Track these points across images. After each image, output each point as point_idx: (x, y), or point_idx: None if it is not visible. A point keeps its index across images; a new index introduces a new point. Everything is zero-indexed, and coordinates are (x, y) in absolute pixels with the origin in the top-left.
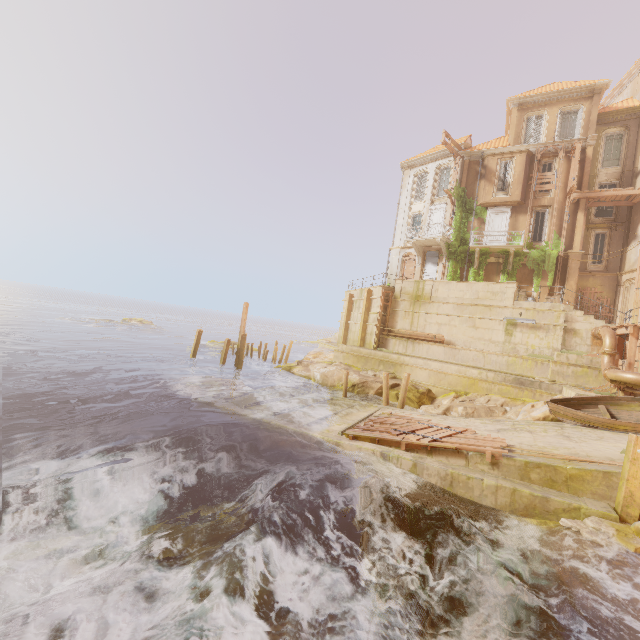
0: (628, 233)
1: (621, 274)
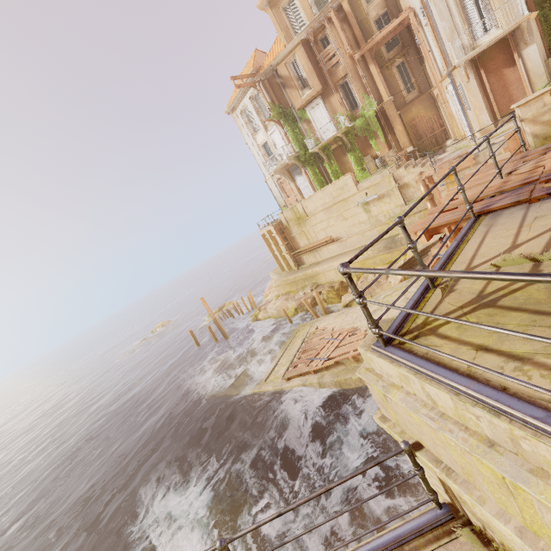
0: (418, 51)
1: (431, 91)
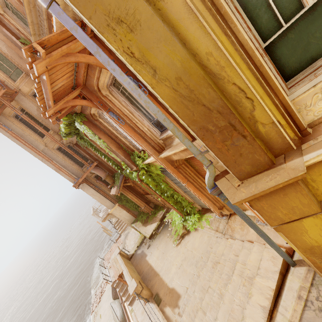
0: None
1: None
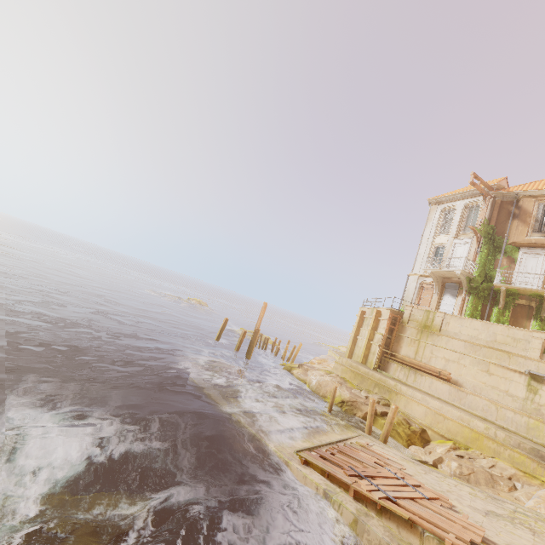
0: None
1: None
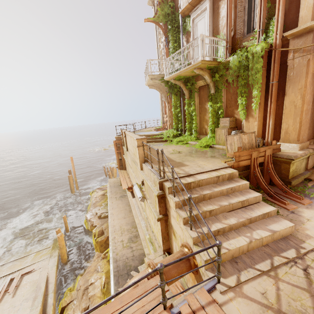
0: None
1: None
